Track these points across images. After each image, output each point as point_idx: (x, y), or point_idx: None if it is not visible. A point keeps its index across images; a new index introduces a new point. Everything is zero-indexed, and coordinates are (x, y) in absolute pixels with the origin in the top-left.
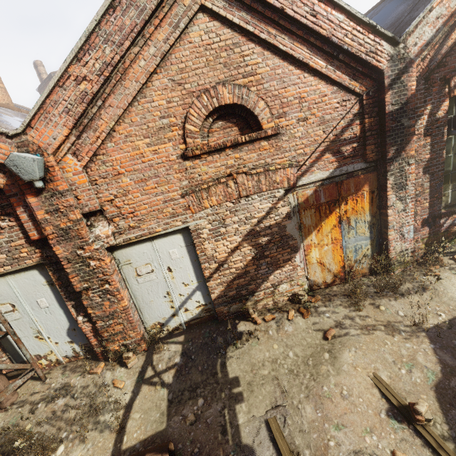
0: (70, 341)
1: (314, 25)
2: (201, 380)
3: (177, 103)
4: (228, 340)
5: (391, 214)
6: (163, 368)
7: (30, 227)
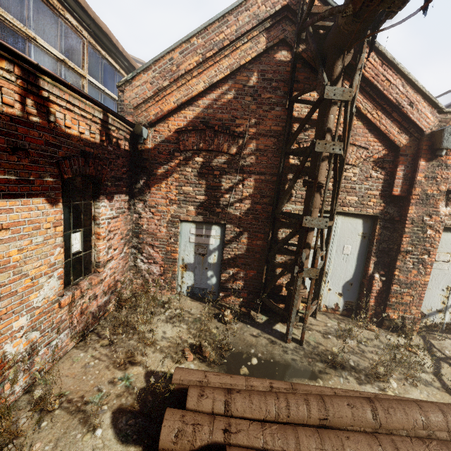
0: (340, 293)
1: None
2: None
3: None
4: None
5: None
6: None
7: (398, 184)
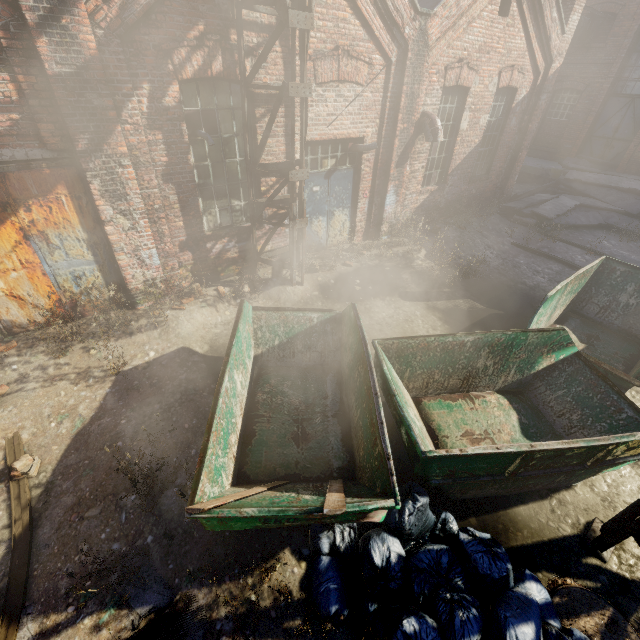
0: None
1: None
2: None
3: None
4: None
5: (113, 232)
6: None
7: None
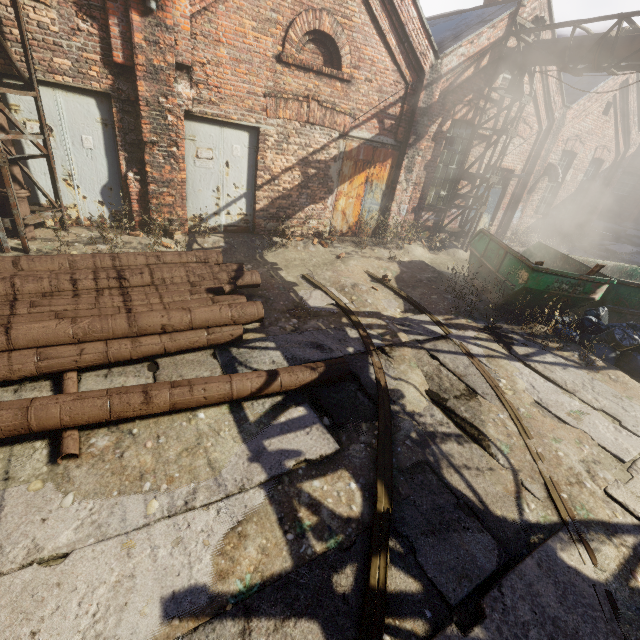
0: (101, 202)
1: (399, 8)
2: (245, 260)
3: (288, 5)
4: (265, 245)
5: (398, 189)
6: (209, 246)
7: (118, 46)
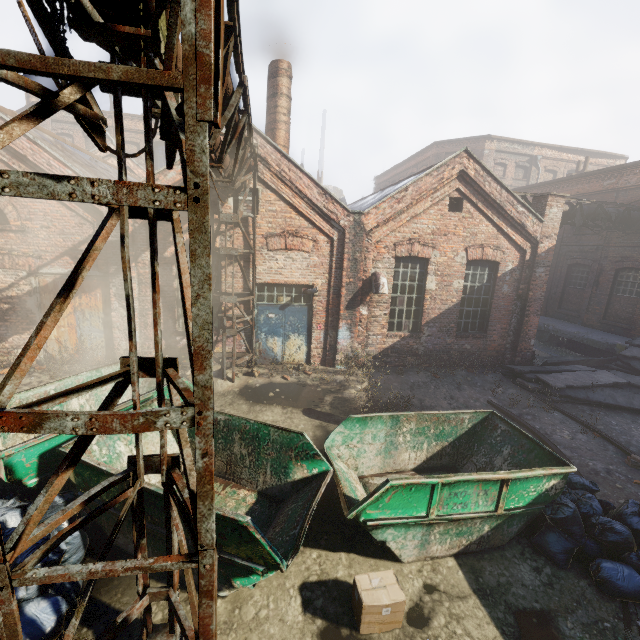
0: None
1: (50, 171)
2: None
3: None
4: None
5: (115, 316)
6: None
7: None
